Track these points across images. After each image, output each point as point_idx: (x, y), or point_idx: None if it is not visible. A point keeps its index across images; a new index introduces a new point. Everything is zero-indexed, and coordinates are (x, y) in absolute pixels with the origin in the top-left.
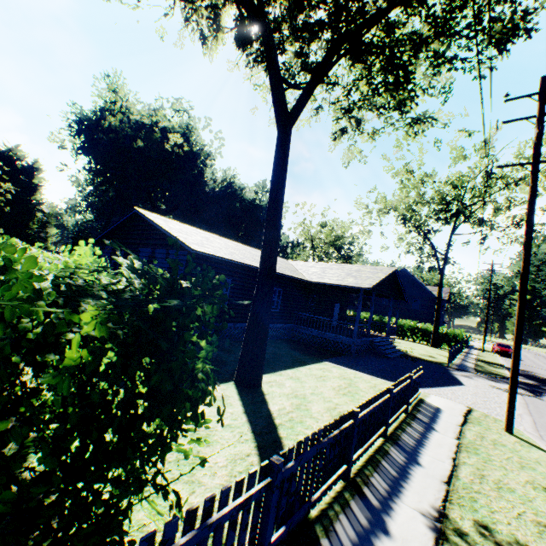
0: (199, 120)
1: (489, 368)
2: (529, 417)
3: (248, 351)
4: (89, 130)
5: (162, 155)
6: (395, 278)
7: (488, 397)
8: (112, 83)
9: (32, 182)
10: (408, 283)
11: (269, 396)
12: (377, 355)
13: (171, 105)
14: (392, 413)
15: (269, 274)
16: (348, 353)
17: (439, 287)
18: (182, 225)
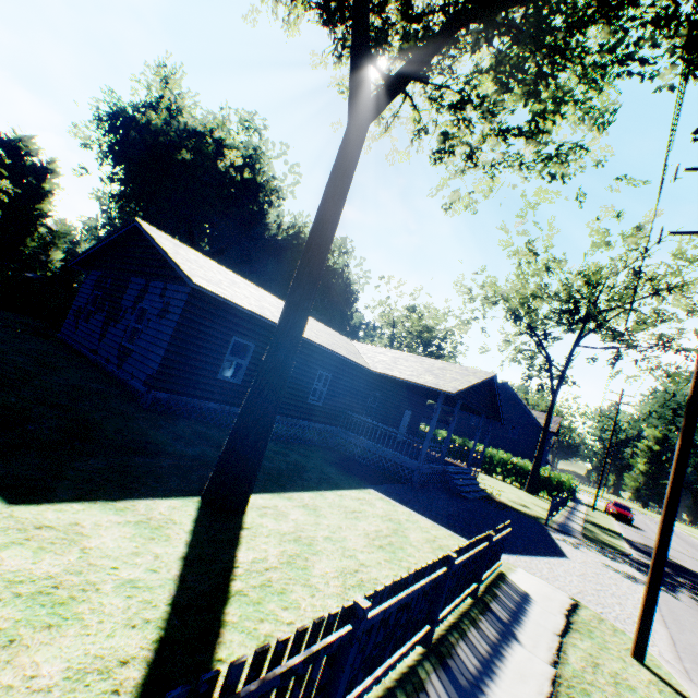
0: (273, 145)
1: (602, 536)
2: (664, 630)
3: (233, 451)
4: (124, 128)
5: (213, 177)
6: (492, 388)
7: (602, 583)
8: (167, 75)
9: (42, 187)
10: (508, 402)
11: (249, 532)
12: (450, 491)
13: (240, 118)
14: (448, 599)
15: (291, 332)
16: (408, 482)
17: (549, 412)
18: (203, 258)
